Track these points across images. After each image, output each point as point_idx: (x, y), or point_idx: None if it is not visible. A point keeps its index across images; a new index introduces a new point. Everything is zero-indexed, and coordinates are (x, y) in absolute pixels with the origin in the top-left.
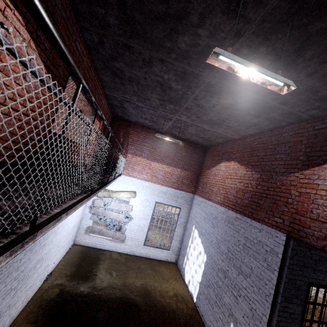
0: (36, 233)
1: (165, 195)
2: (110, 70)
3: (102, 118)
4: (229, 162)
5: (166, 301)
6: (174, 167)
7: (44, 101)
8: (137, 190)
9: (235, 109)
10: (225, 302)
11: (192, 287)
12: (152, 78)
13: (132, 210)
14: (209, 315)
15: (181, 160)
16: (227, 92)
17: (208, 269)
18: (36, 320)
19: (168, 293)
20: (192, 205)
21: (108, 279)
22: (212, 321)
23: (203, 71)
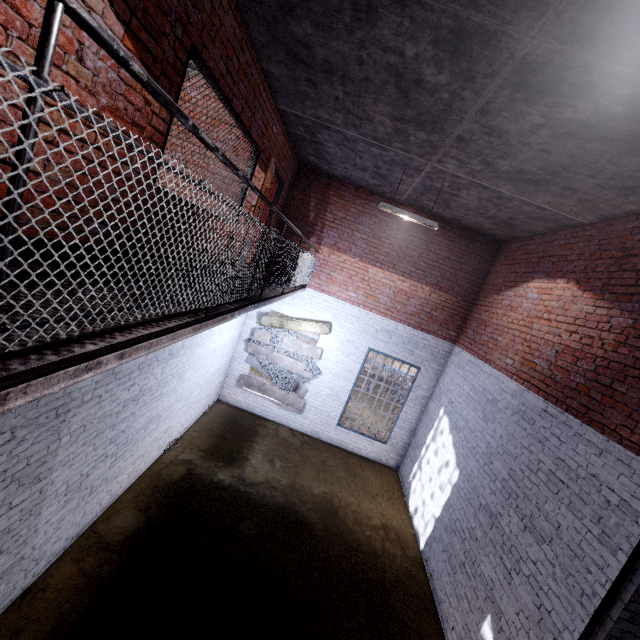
0: (3, 395)
1: (390, 339)
2: (283, 46)
3: (205, 143)
4: (552, 281)
5: (365, 534)
6: (418, 282)
7: (133, 118)
8: (333, 321)
9: (597, 138)
10: (483, 572)
11: (420, 522)
12: (376, 60)
13: (321, 357)
14: (444, 582)
15: (435, 267)
16: (578, 83)
17: (459, 498)
18: (147, 508)
19: (372, 520)
20: (446, 366)
21: (266, 471)
22: (449, 596)
23: (512, 19)
